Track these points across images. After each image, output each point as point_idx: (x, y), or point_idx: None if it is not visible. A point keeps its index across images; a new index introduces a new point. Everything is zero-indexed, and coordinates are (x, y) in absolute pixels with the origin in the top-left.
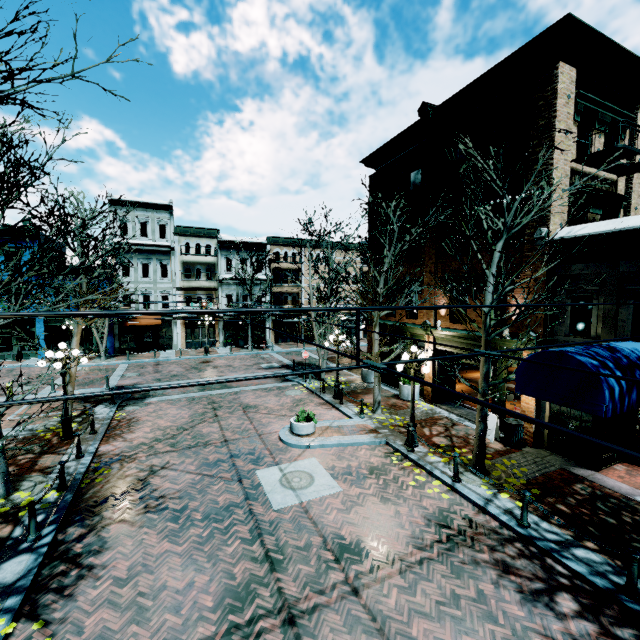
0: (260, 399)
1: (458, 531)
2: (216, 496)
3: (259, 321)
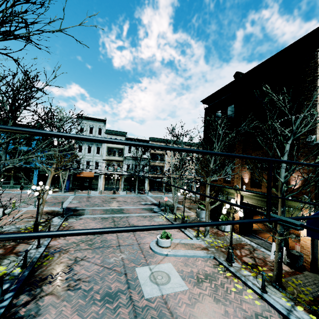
0: (140, 222)
1: None
2: (110, 283)
3: (142, 179)
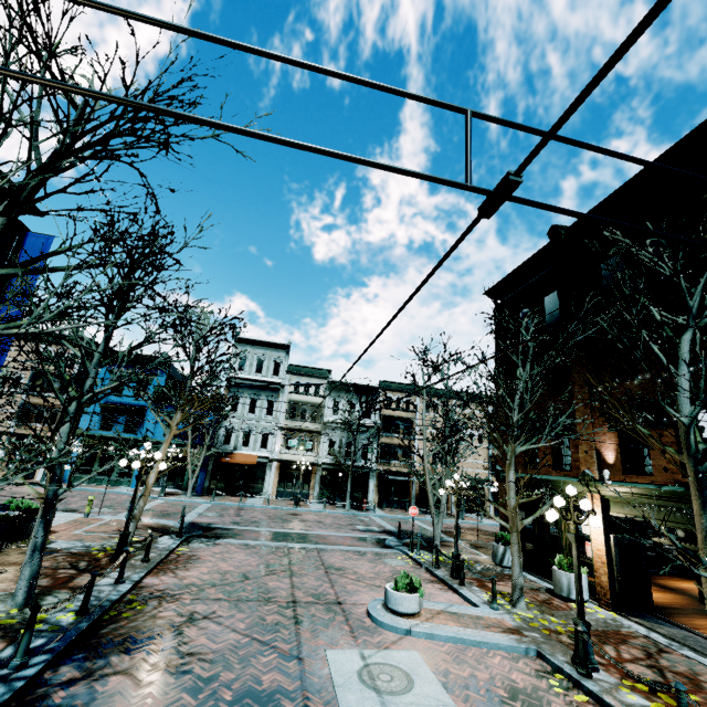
0: (349, 561)
1: None
2: (261, 672)
3: (362, 476)
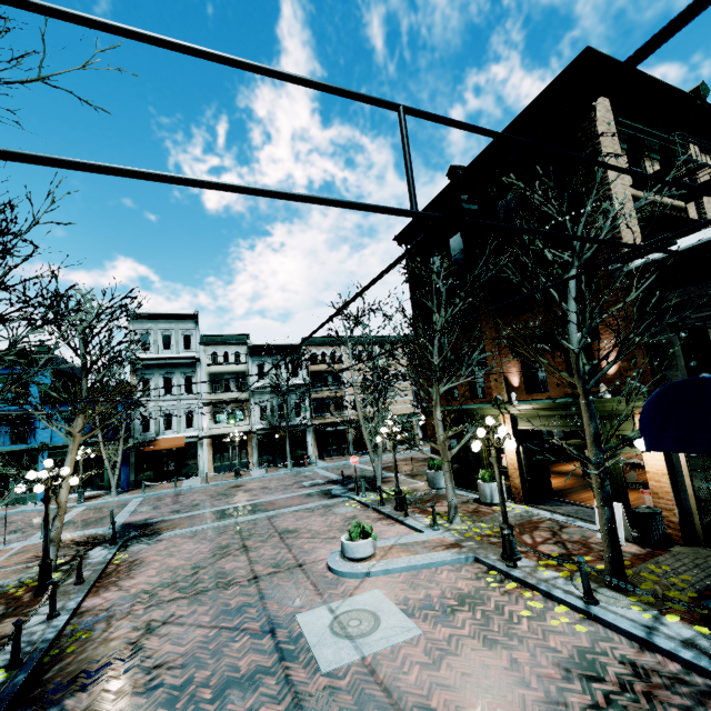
0: (302, 521)
1: (619, 685)
2: (236, 659)
3: (299, 433)
